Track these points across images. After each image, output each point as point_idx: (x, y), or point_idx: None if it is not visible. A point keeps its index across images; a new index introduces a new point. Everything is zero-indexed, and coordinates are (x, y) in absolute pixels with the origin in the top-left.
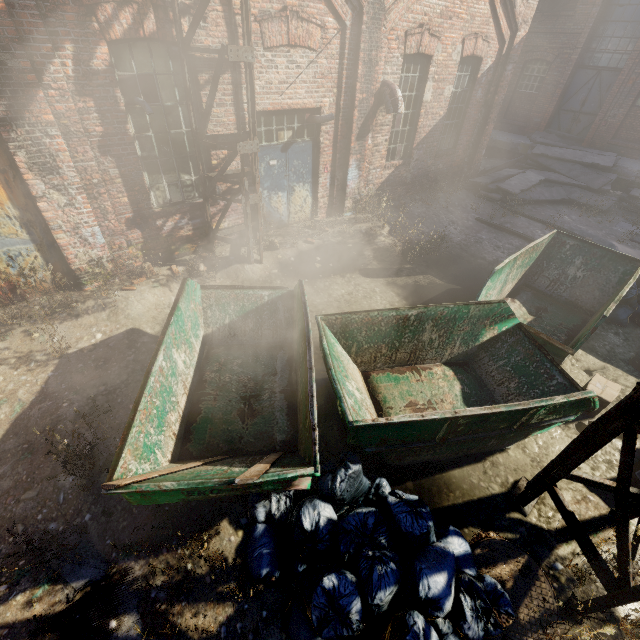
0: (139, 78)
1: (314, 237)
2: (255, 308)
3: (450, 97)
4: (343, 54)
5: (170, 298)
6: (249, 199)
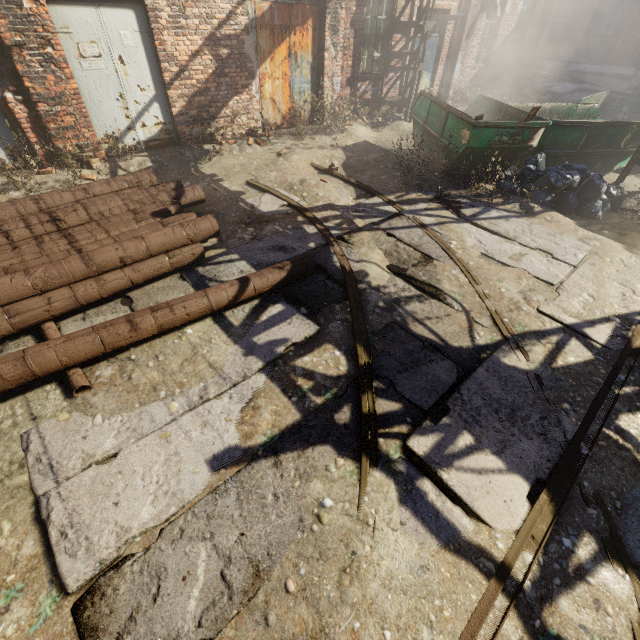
0: None
1: None
2: None
3: (519, 13)
4: None
5: (370, 134)
6: (419, 66)
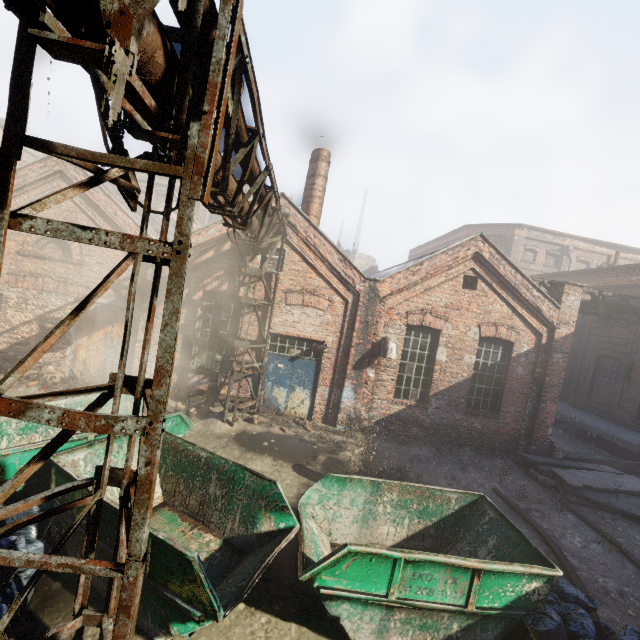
0: (214, 306)
1: (292, 429)
2: None
3: (478, 365)
4: (345, 315)
5: None
6: (234, 374)
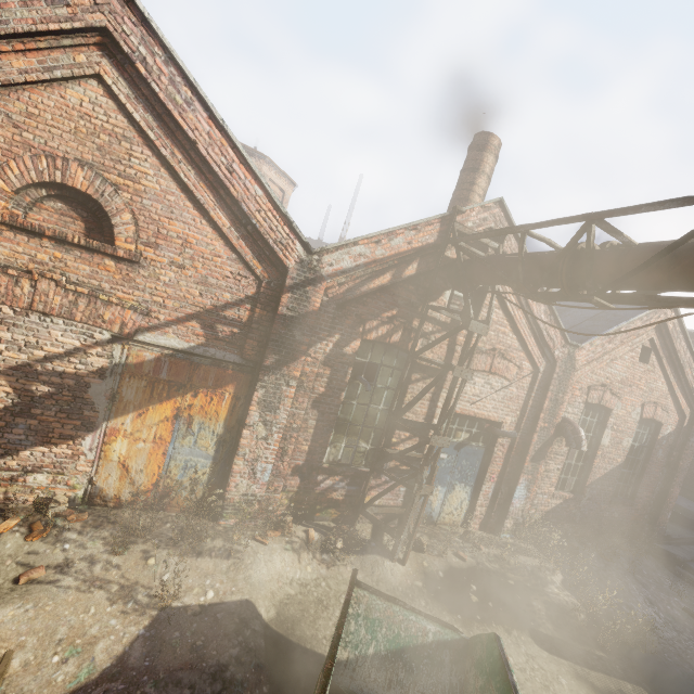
0: (368, 364)
1: (466, 551)
2: (413, 646)
3: (627, 447)
4: (532, 388)
5: (296, 571)
6: (421, 488)
